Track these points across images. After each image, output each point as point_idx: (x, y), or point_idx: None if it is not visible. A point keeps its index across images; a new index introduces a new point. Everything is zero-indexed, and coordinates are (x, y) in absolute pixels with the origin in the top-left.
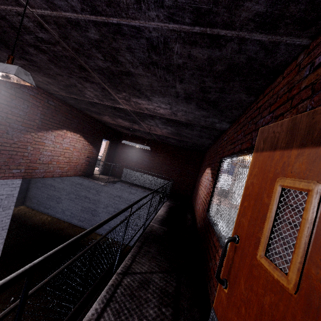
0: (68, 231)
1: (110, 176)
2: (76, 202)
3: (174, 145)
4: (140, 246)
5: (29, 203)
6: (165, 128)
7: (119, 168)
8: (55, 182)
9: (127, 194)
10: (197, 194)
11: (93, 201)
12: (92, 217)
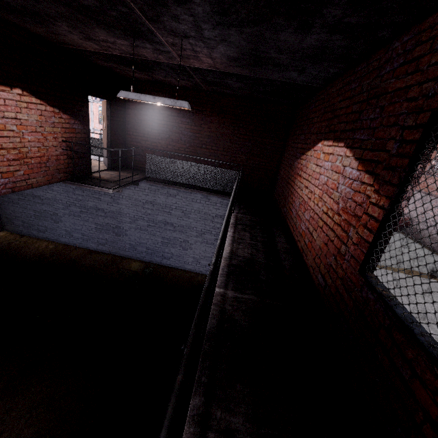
0: (85, 262)
1: (126, 172)
2: (84, 219)
3: (238, 94)
4: (201, 414)
5: (12, 227)
6: (221, 41)
7: (139, 154)
8: (37, 190)
9: (164, 198)
10: (293, 195)
11: (110, 214)
12: (116, 237)
